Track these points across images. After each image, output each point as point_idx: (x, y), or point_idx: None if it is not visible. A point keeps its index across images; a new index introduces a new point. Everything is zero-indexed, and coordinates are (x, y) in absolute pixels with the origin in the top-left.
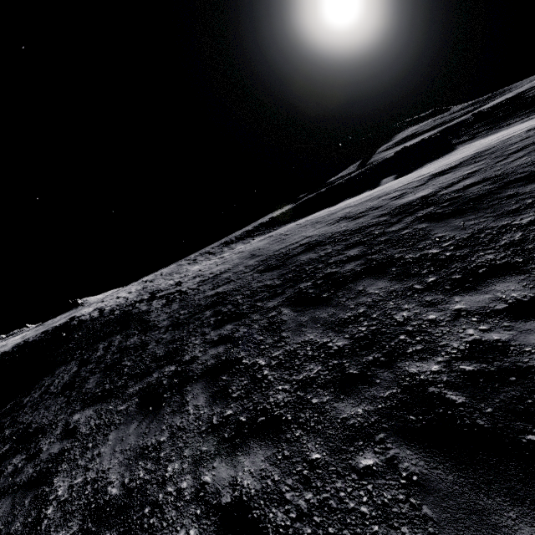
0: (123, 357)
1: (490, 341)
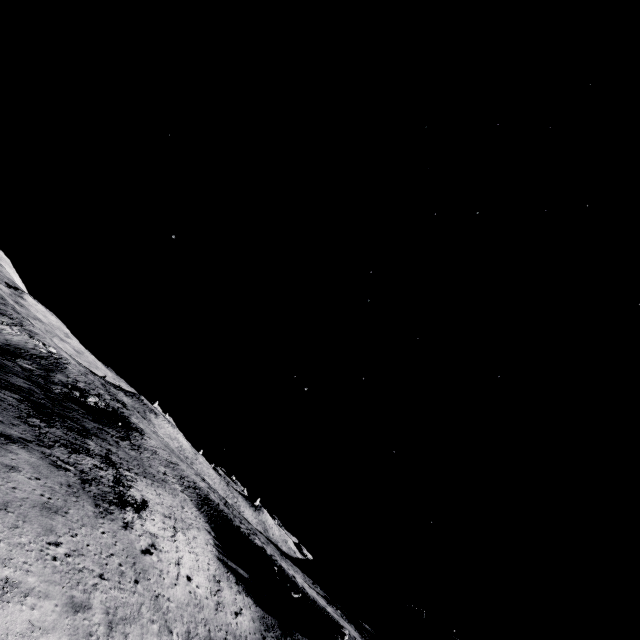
0: (67, 407)
1: (3, 382)
